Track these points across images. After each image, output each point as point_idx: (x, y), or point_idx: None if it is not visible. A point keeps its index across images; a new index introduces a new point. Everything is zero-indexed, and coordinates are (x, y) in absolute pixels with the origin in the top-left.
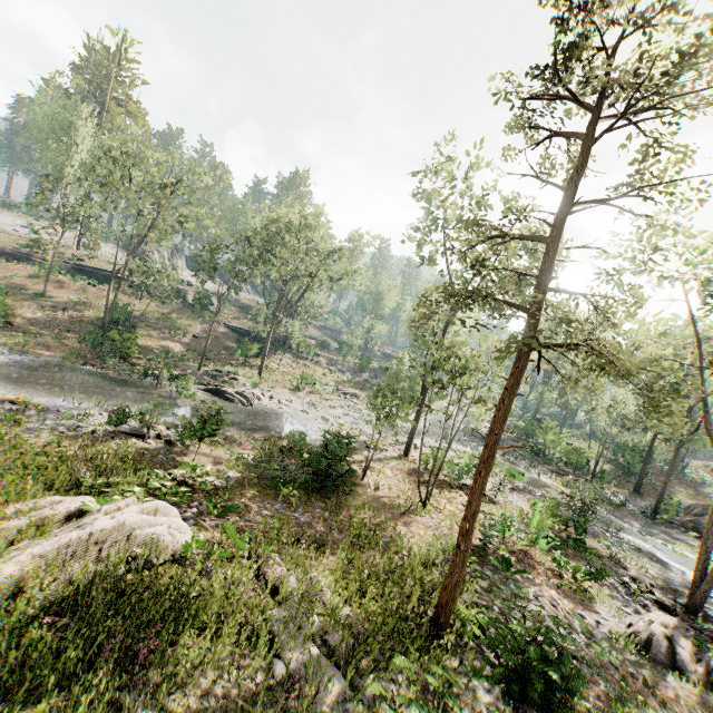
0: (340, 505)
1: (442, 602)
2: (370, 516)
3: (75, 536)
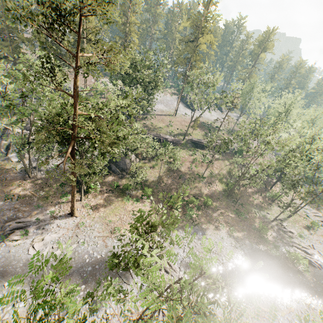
0: None
1: None
2: None
3: None
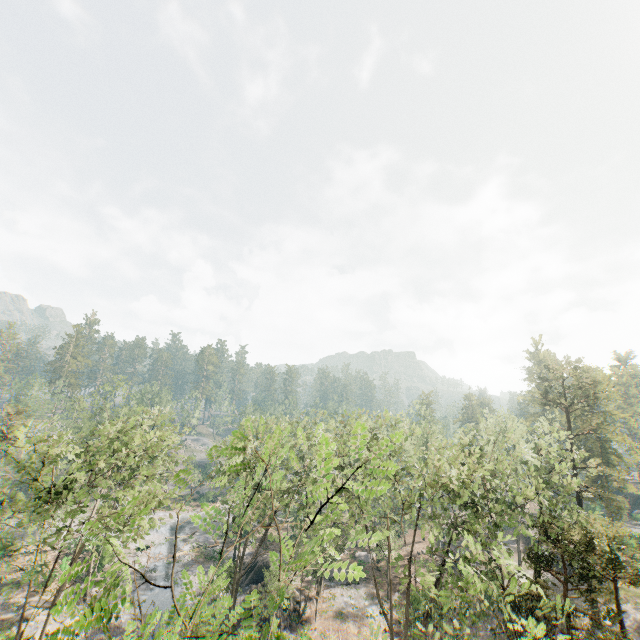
0: None
1: None
2: None
3: None
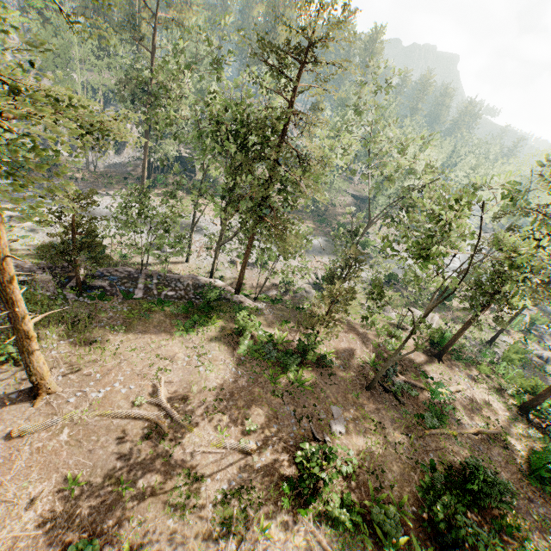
0: (450, 309)
1: (492, 339)
2: (460, 314)
3: (435, 320)
